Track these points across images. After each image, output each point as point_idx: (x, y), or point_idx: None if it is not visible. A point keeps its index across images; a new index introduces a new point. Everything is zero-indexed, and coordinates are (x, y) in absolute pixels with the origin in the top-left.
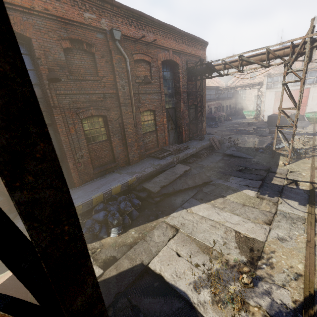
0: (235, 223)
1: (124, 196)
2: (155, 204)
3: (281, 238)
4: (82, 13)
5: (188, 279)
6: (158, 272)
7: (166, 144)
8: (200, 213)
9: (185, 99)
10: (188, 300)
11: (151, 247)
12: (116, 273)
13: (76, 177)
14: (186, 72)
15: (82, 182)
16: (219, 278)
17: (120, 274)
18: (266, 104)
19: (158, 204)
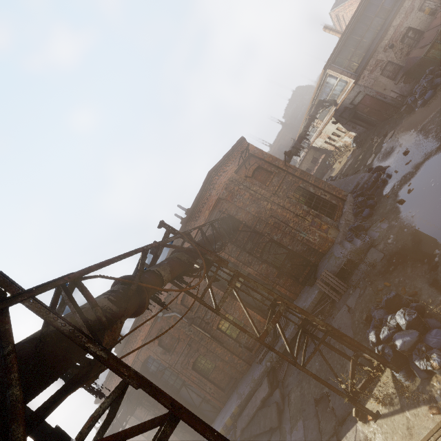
0: None
1: (231, 432)
2: None
3: None
4: (147, 323)
5: None
6: None
7: None
8: None
9: (248, 257)
10: None
11: None
12: None
13: (217, 402)
14: None
15: (224, 403)
16: None
17: None
18: None
19: None
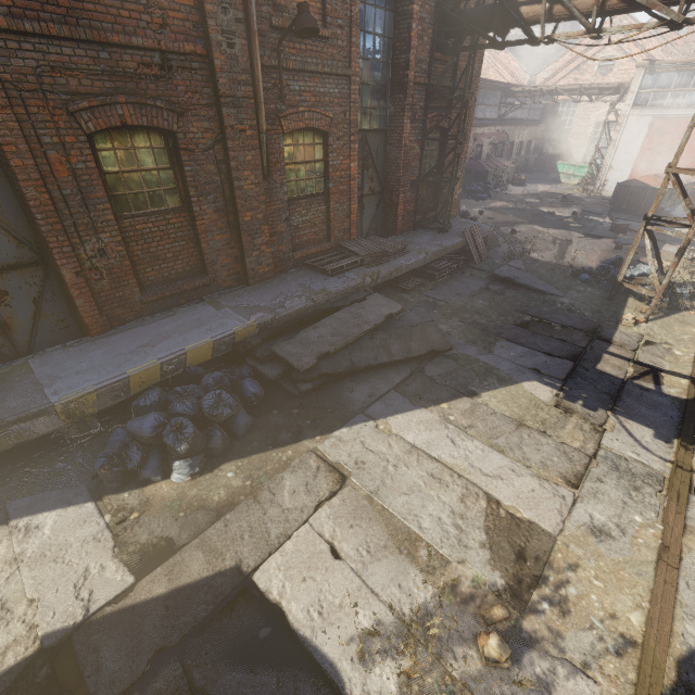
0: (490, 474)
1: (218, 374)
2: (299, 398)
3: (597, 530)
4: None
5: (347, 634)
6: (274, 599)
7: (350, 236)
8: (408, 436)
9: (419, 109)
10: (339, 689)
11: (270, 522)
12: (166, 590)
13: (88, 308)
14: (435, 16)
15: (111, 323)
16: (428, 630)
17: (176, 594)
18: (619, 151)
19: (307, 399)
